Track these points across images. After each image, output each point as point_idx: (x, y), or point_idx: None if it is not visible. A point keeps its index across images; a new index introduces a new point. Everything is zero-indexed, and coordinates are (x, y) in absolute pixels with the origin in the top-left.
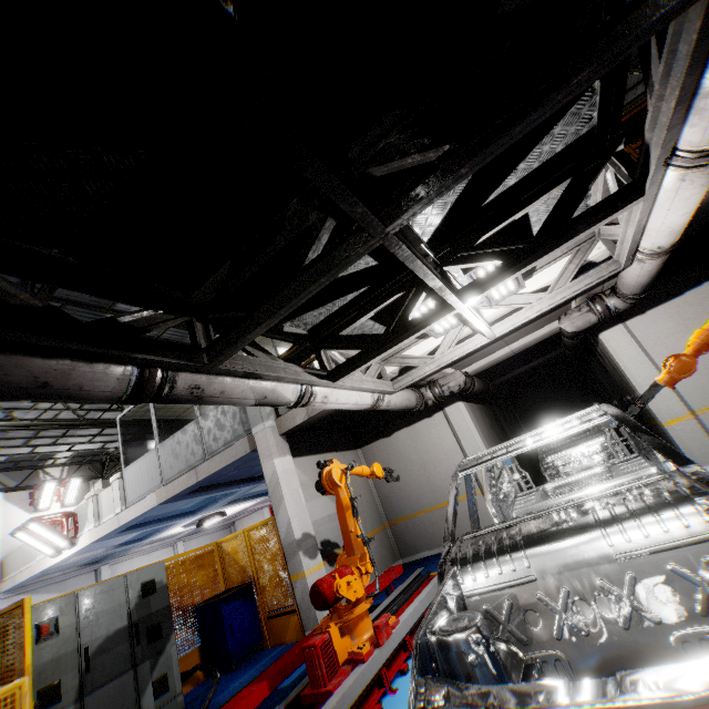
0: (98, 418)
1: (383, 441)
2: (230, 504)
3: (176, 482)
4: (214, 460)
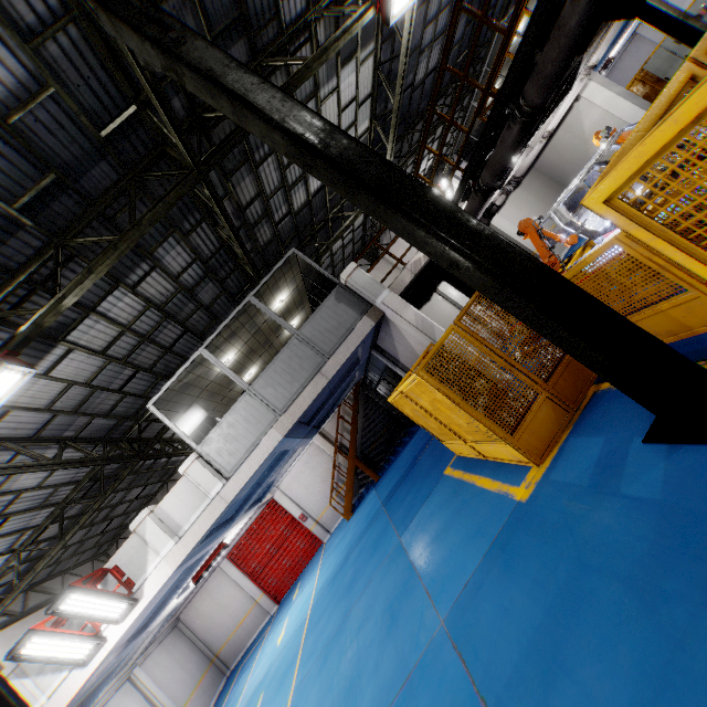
0: (59, 457)
1: None
2: (247, 510)
3: (300, 399)
4: (339, 352)
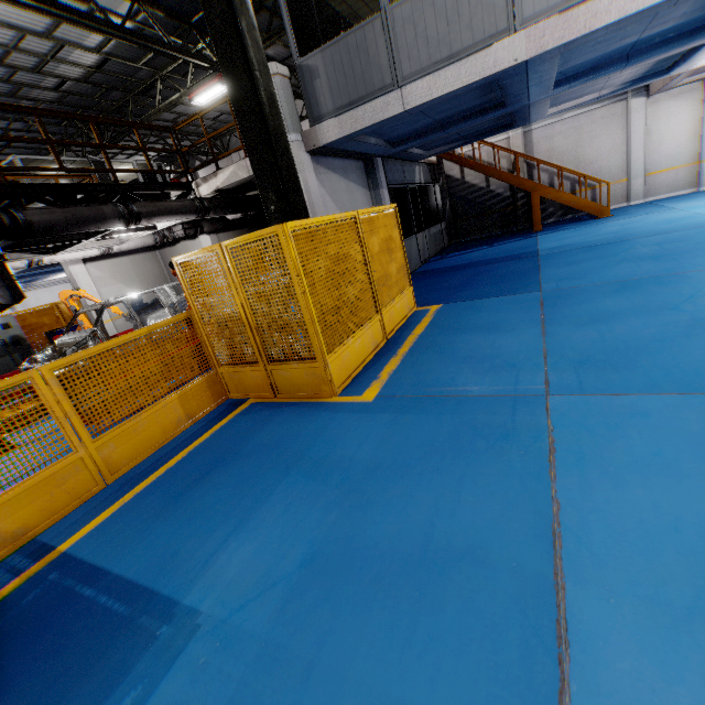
0: None
1: (170, 249)
2: None
3: None
4: None
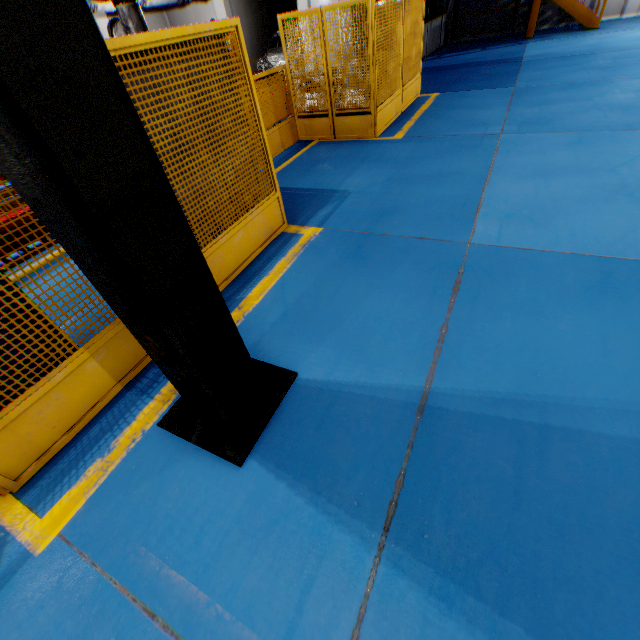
0: None
1: (179, 12)
2: None
3: None
4: None
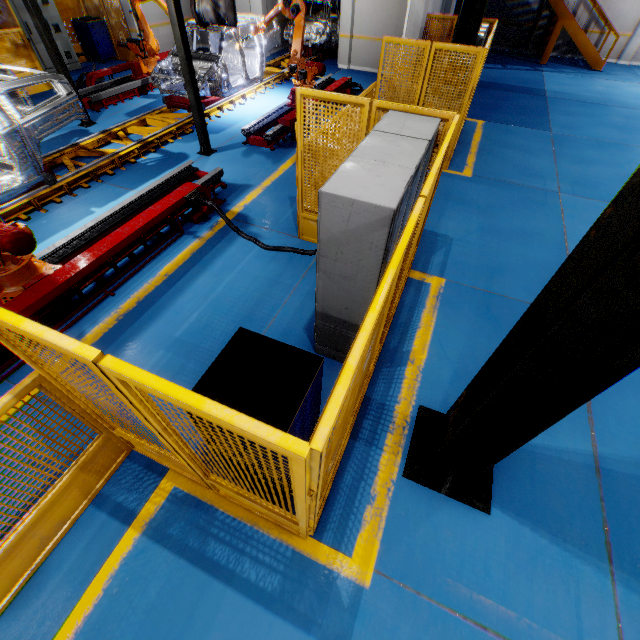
0: None
1: None
2: None
3: None
4: None
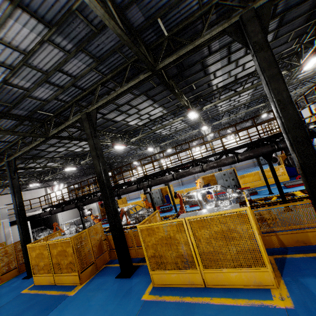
0: None
1: None
2: None
3: None
4: None
